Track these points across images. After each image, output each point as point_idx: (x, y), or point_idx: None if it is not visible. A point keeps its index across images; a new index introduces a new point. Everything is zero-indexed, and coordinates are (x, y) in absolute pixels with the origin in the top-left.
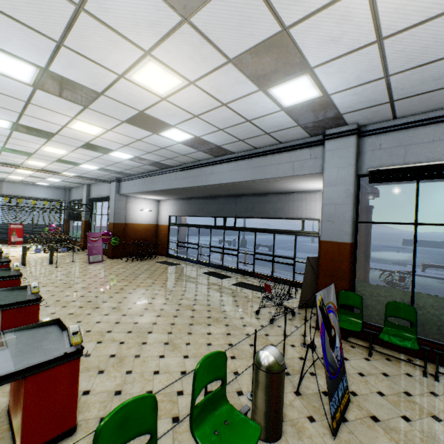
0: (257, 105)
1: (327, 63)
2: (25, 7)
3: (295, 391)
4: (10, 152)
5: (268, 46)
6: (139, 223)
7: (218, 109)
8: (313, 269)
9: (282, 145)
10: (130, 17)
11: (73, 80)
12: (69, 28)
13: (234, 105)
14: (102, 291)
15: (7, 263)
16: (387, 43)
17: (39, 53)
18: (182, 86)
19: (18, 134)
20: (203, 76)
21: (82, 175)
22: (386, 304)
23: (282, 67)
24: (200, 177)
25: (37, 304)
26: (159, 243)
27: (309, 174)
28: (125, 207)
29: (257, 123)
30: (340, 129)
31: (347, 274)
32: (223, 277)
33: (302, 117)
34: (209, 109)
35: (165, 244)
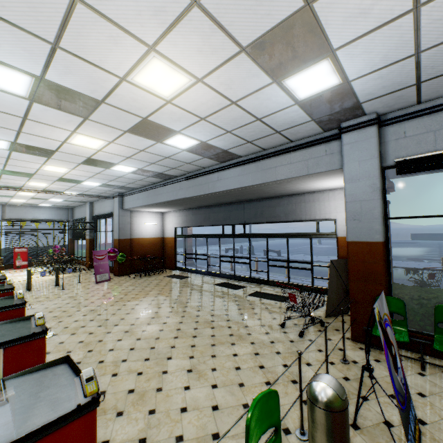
0: (269, 100)
1: (351, 43)
2: (14, 4)
3: (351, 424)
4: (11, 174)
5: (287, 27)
6: (144, 237)
7: (227, 108)
8: (338, 273)
9: (292, 143)
10: (132, 5)
11: (72, 88)
12: (65, 25)
13: (244, 102)
14: (112, 313)
15: (10, 290)
16: (424, 10)
17: (33, 60)
18: (189, 85)
19: (17, 154)
20: (212, 71)
21: (84, 193)
22: (434, 309)
23: (301, 52)
24: (207, 184)
25: (43, 338)
26: (166, 256)
27: (325, 171)
28: (130, 222)
29: (268, 121)
30: (357, 120)
31: (383, 276)
32: (236, 287)
33: (317, 110)
34: (217, 109)
35: (172, 257)
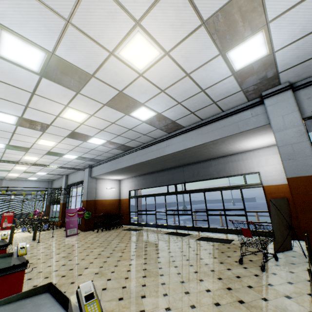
0: (213, 71)
1: (282, 15)
2: None
3: None
4: (12, 149)
5: (239, 1)
6: (105, 199)
7: (182, 80)
8: (278, 210)
9: (223, 113)
10: None
11: (73, 63)
12: (78, 2)
13: (195, 74)
14: (81, 258)
15: None
16: None
17: (49, 36)
18: (158, 58)
19: (21, 129)
20: (177, 44)
21: (63, 165)
22: None
23: (244, 25)
24: (158, 150)
25: (22, 271)
26: (121, 214)
27: (253, 128)
28: (95, 187)
29: (209, 92)
30: (274, 89)
31: None
32: (184, 234)
33: (246, 81)
34: (174, 81)
35: (127, 214)
